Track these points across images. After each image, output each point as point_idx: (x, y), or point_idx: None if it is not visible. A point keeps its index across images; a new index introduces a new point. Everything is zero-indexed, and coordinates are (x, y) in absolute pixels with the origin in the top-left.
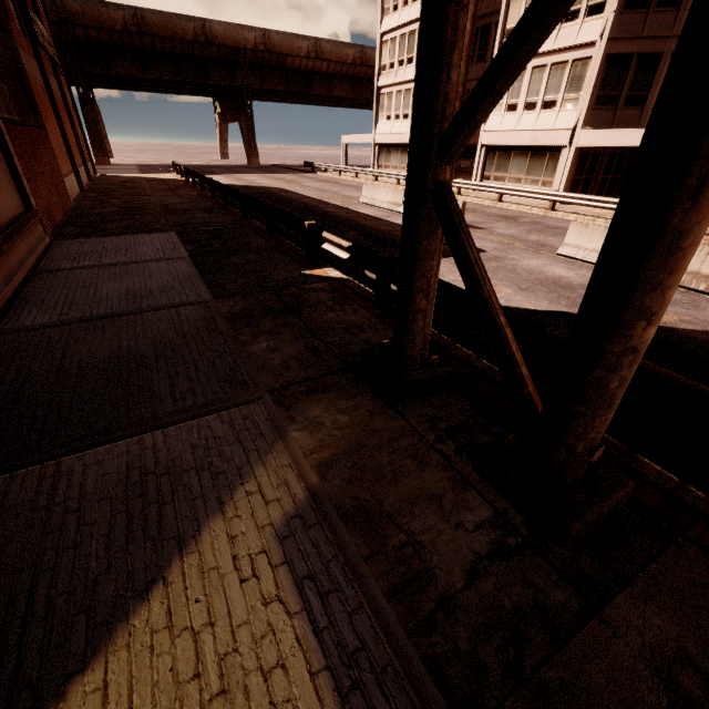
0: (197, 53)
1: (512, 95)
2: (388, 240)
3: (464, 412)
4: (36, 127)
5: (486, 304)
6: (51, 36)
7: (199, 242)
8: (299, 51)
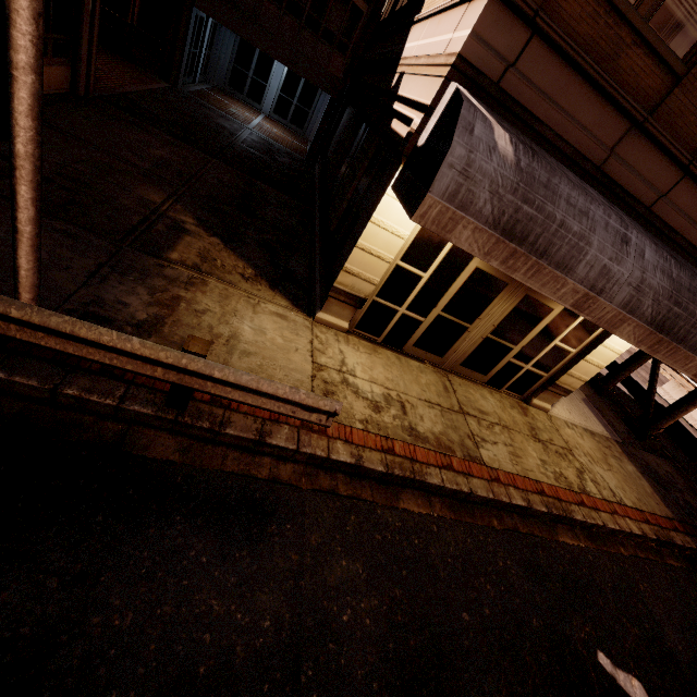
0: None
1: None
2: None
3: (618, 410)
4: None
5: (653, 385)
6: None
7: None
8: None
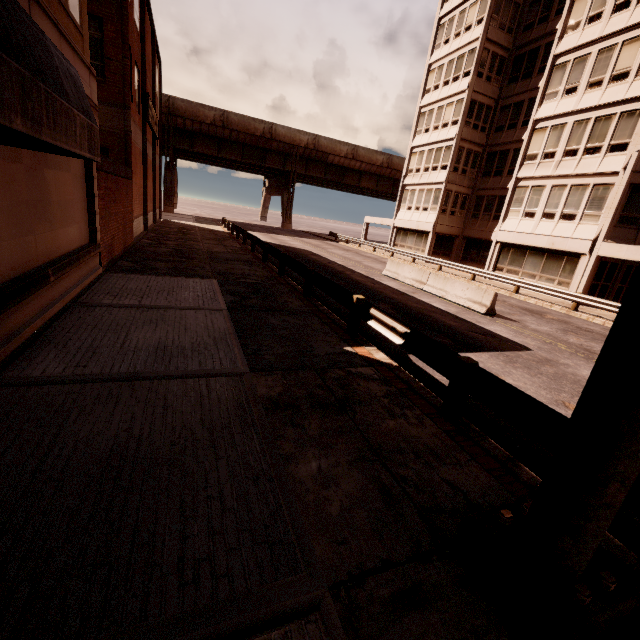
0: (261, 145)
1: (530, 205)
2: (422, 320)
3: None
4: (124, 178)
5: None
6: (159, 120)
7: (238, 294)
8: (340, 152)
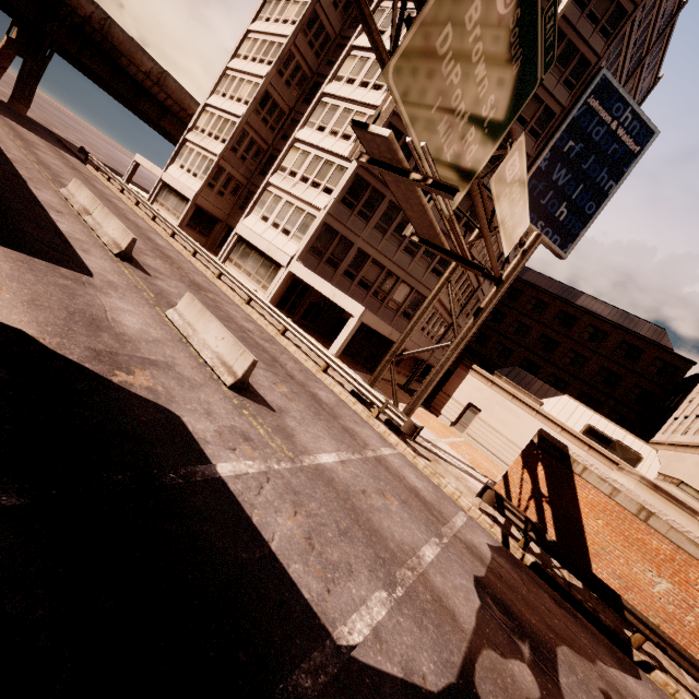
0: None
1: (269, 210)
2: None
3: None
4: None
5: None
6: None
7: None
8: (140, 64)
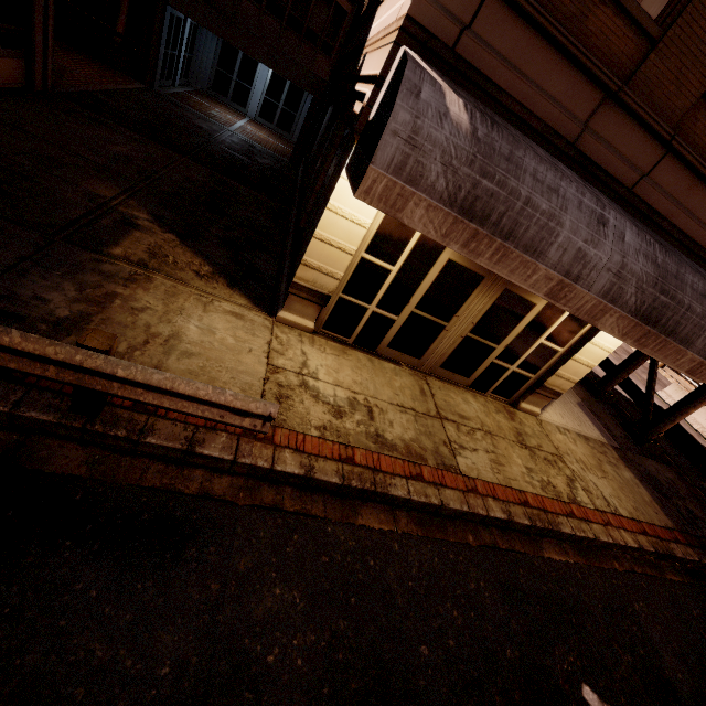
0: None
1: None
2: None
3: (616, 414)
4: None
5: (652, 387)
6: None
7: None
8: None
